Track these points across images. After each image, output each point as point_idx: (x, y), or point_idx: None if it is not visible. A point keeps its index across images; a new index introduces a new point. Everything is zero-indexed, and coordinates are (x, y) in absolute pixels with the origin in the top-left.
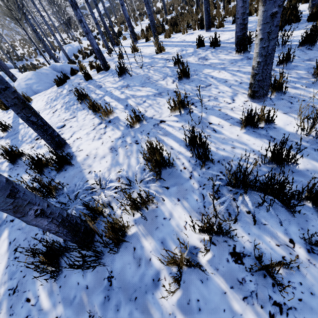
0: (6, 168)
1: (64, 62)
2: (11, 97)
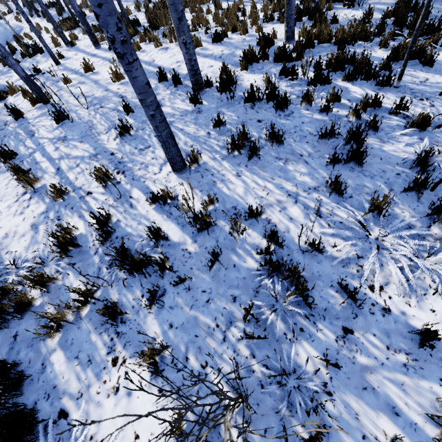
0: None
1: None
2: None
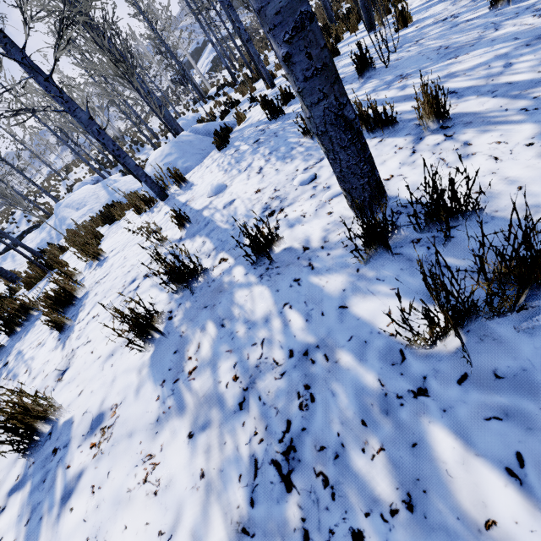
0: (246, 277)
1: None
2: (317, 44)
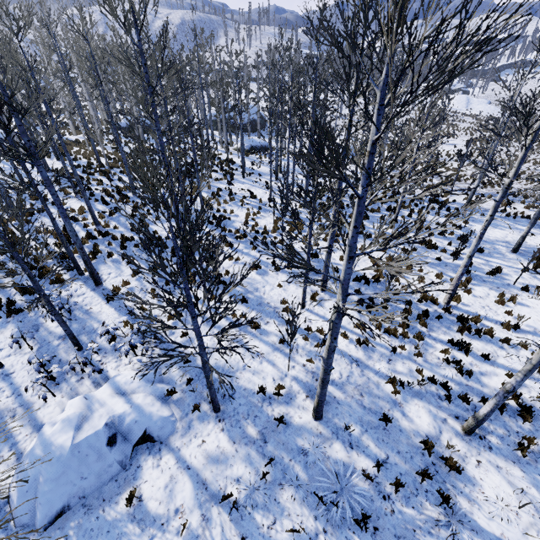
0: None
1: None
2: None
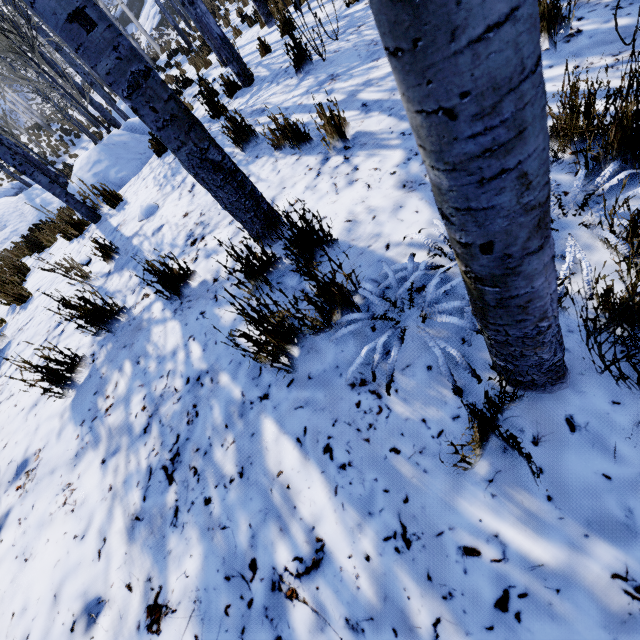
0: (163, 313)
1: None
2: (161, 98)
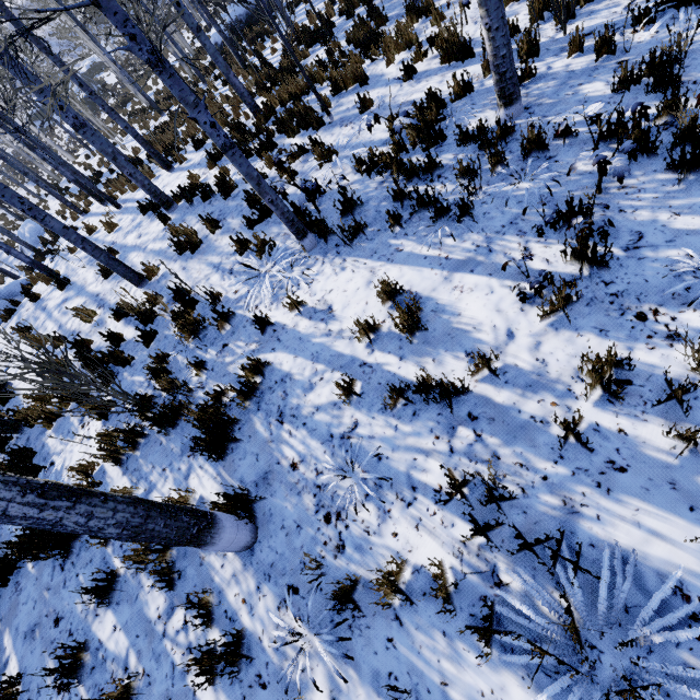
0: None
1: (31, 256)
2: None
